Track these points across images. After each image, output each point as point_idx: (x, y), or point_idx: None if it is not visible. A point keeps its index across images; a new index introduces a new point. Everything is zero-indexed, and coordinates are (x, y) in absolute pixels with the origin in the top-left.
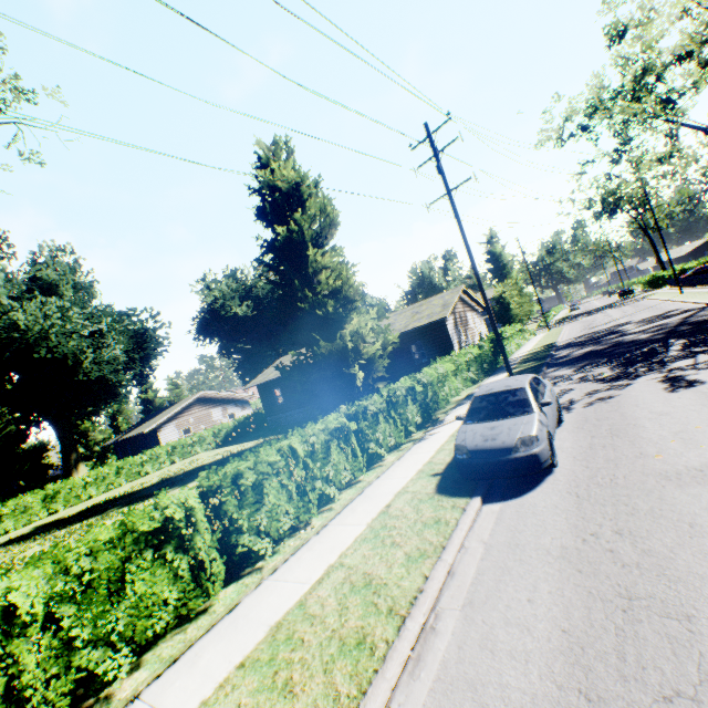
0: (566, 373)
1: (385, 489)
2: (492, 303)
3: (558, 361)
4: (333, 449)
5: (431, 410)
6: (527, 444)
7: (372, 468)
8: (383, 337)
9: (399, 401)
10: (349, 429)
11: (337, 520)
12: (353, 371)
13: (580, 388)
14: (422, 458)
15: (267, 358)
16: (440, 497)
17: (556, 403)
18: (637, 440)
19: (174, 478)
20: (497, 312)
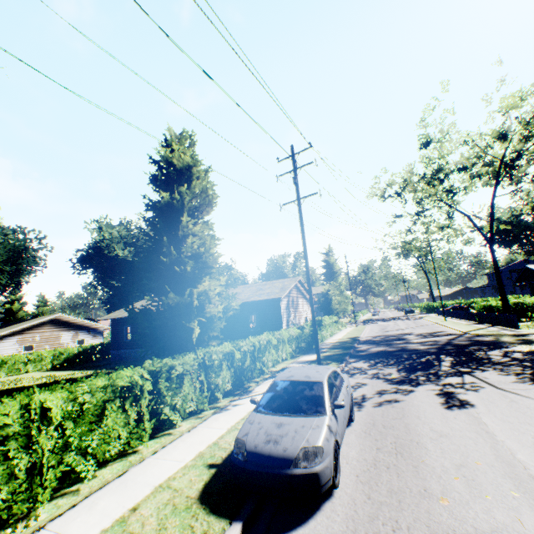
0: (363, 366)
1: (150, 475)
2: (320, 296)
3: (358, 353)
4: (110, 411)
5: (245, 378)
6: (310, 456)
7: (159, 435)
8: (227, 302)
9: (215, 364)
10: (142, 389)
11: (62, 521)
12: (192, 325)
13: (372, 385)
14: (211, 435)
15: (134, 298)
16: (199, 509)
17: (351, 399)
18: (421, 467)
19: None
20: (322, 303)
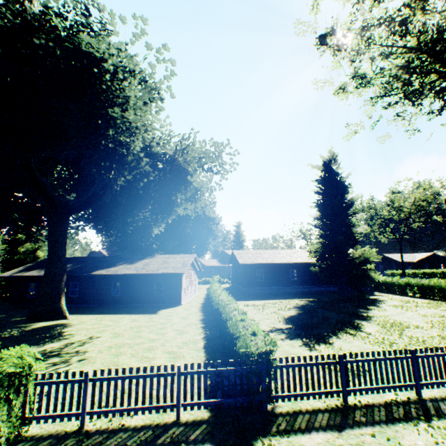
0: None
1: None
2: None
3: None
4: None
5: None
6: None
7: None
8: None
9: None
10: None
11: None
12: (376, 272)
13: None
14: None
15: (175, 245)
16: None
17: None
18: None
19: (315, 310)
20: None
